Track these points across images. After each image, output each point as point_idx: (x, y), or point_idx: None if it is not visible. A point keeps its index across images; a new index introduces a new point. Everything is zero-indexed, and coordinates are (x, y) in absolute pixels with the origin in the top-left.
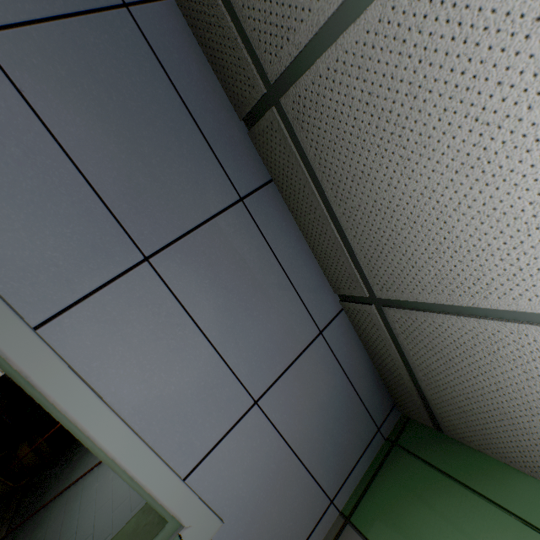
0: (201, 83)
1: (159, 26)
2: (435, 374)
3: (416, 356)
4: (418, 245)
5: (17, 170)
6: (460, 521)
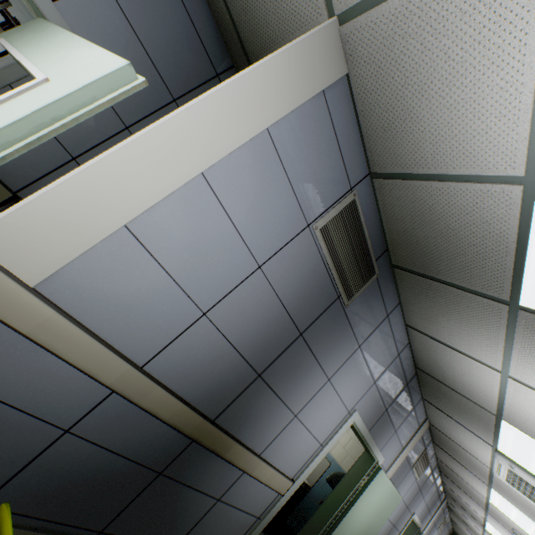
0: None
1: None
2: None
3: None
4: None
5: None
6: None
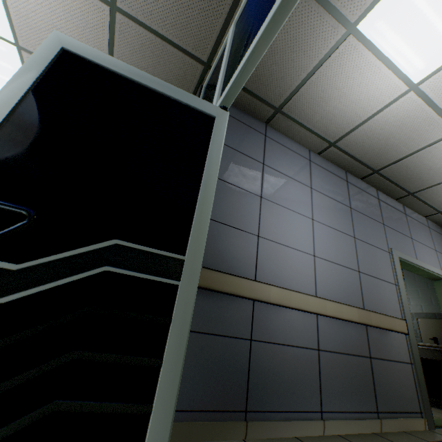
0: (388, 199)
1: (380, 197)
2: None
3: None
4: None
5: (398, 239)
6: None
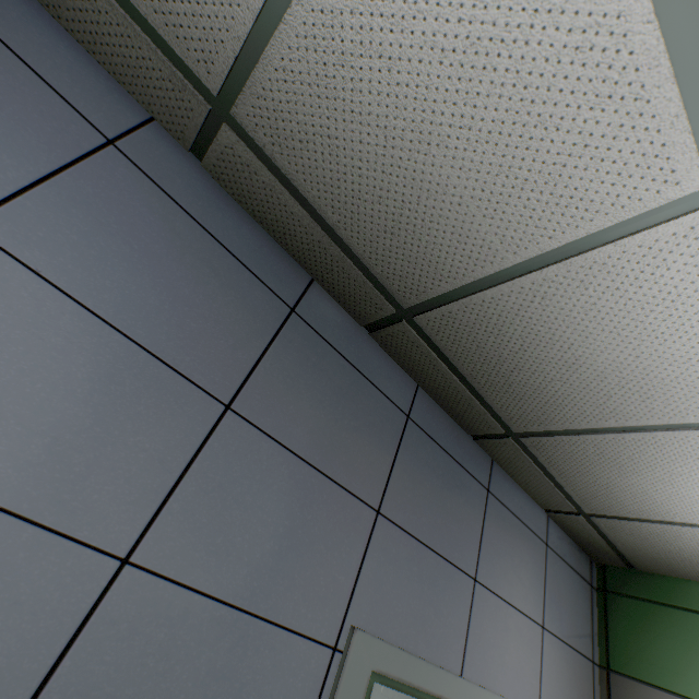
0: (447, 429)
1: (422, 412)
2: (632, 544)
3: (616, 537)
4: (626, 498)
5: (419, 580)
6: (679, 632)
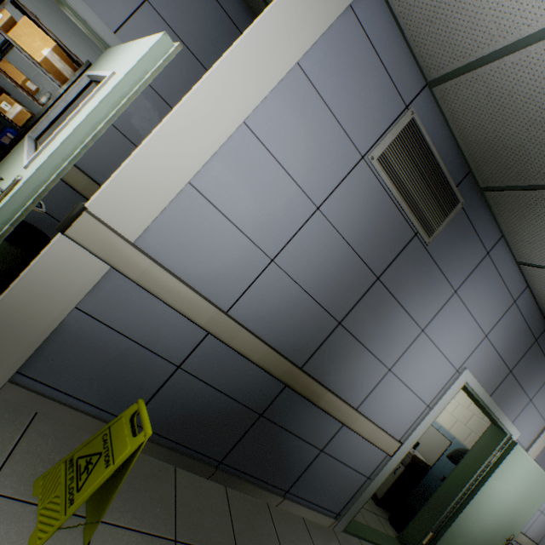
0: None
1: None
2: None
3: None
4: None
5: None
6: None
